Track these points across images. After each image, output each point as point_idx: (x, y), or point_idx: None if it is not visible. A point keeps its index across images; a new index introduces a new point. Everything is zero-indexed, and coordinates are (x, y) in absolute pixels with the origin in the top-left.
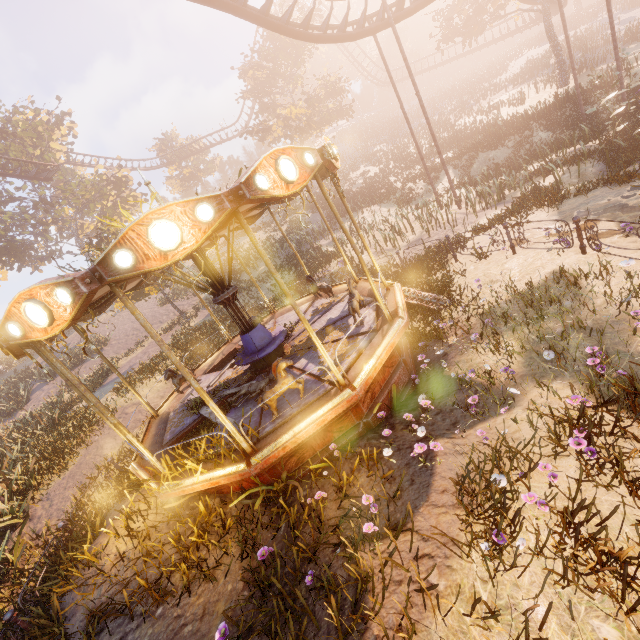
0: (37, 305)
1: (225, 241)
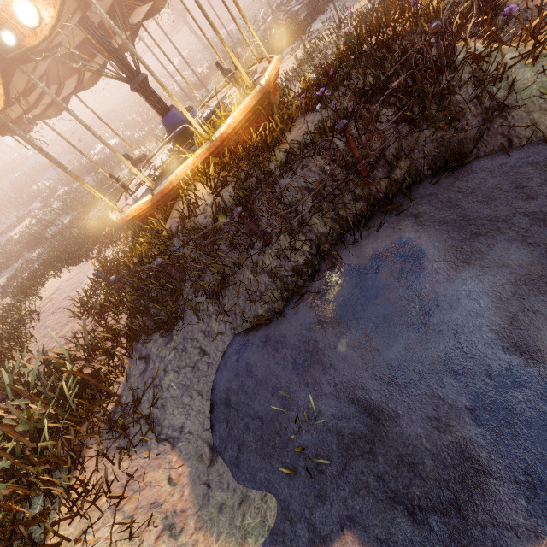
0: None
1: None
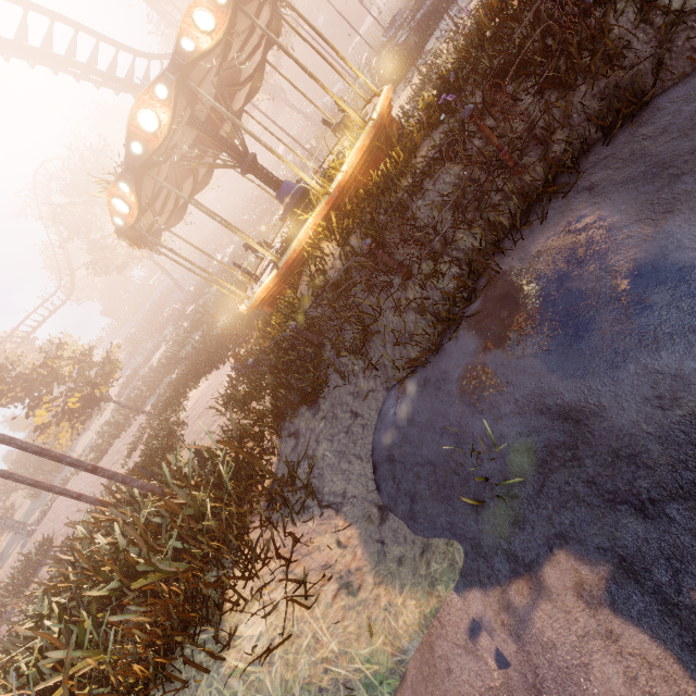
0: (205, 9)
1: (122, 387)
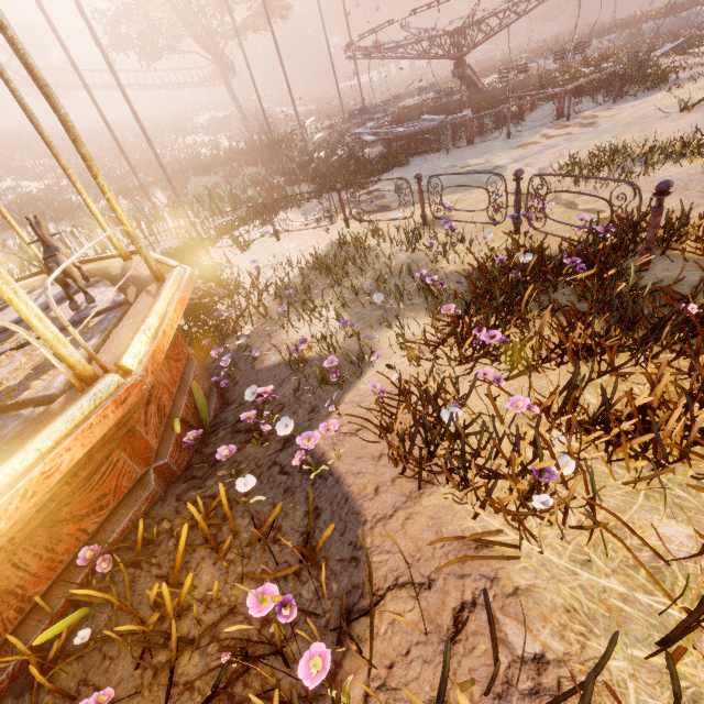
0: None
1: None
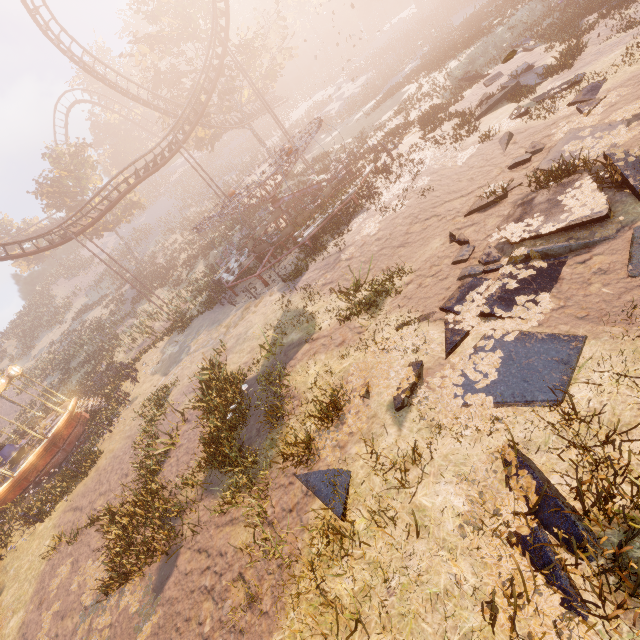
0: None
1: (74, 317)
